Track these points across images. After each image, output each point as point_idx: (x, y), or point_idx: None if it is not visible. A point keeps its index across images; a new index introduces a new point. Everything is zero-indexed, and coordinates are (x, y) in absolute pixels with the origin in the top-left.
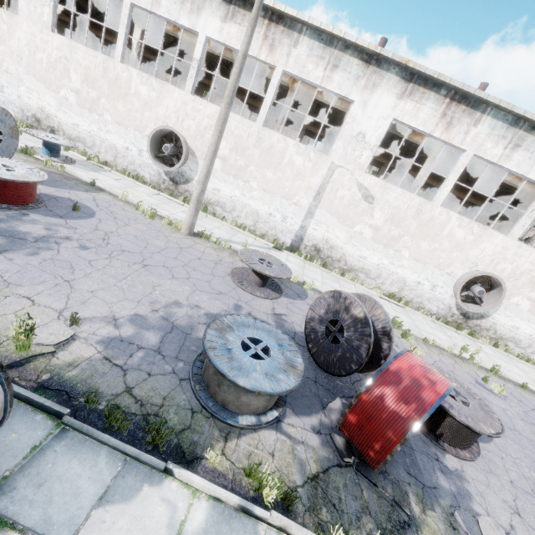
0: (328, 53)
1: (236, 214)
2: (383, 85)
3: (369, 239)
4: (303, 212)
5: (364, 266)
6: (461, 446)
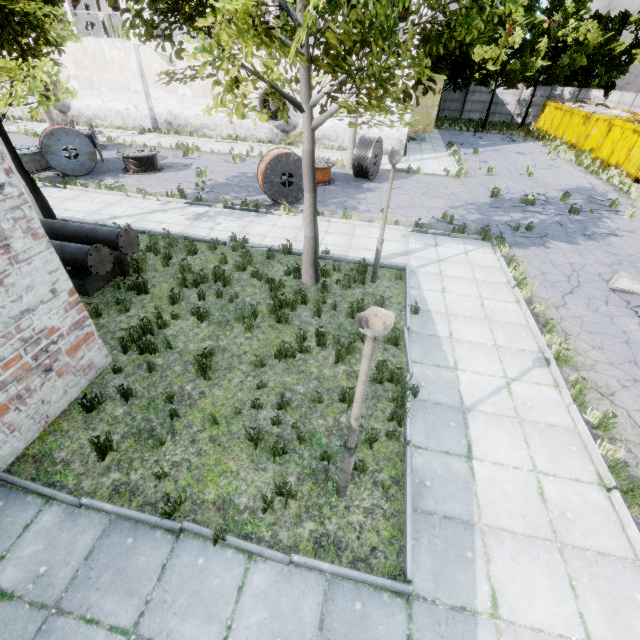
0: None
1: (110, 120)
2: None
3: (192, 98)
4: (143, 97)
5: (202, 122)
6: (138, 171)
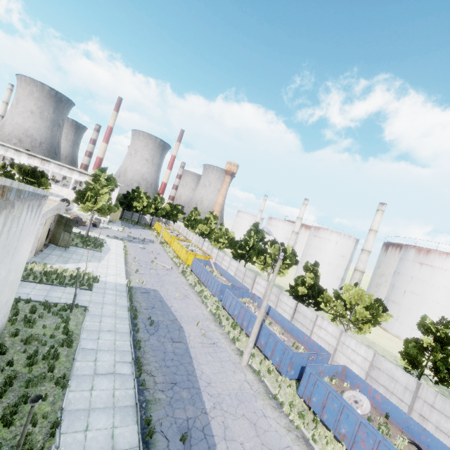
0: (4, 148)
1: None
2: (23, 156)
3: None
4: None
5: None
6: None
